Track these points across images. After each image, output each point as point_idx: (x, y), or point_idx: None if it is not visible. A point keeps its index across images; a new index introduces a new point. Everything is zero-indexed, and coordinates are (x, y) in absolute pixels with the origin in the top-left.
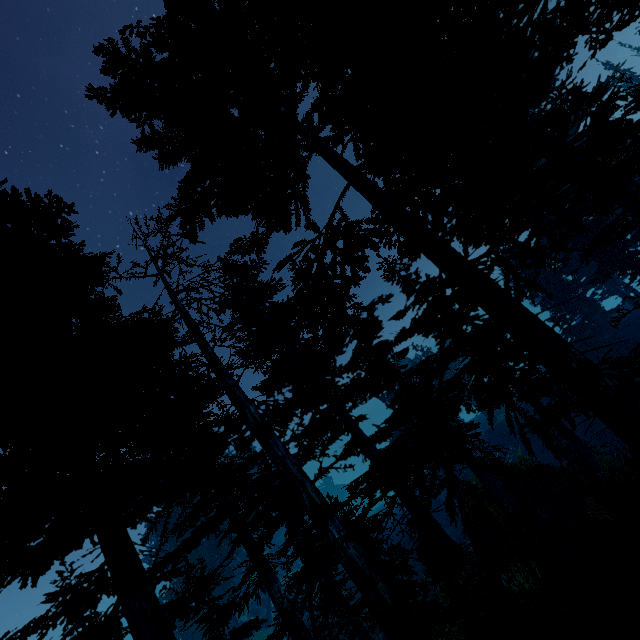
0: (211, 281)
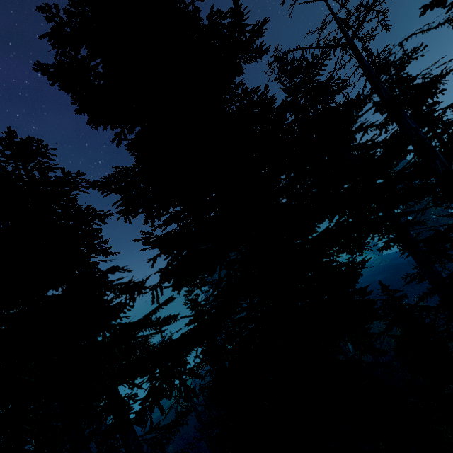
0: (407, 53)
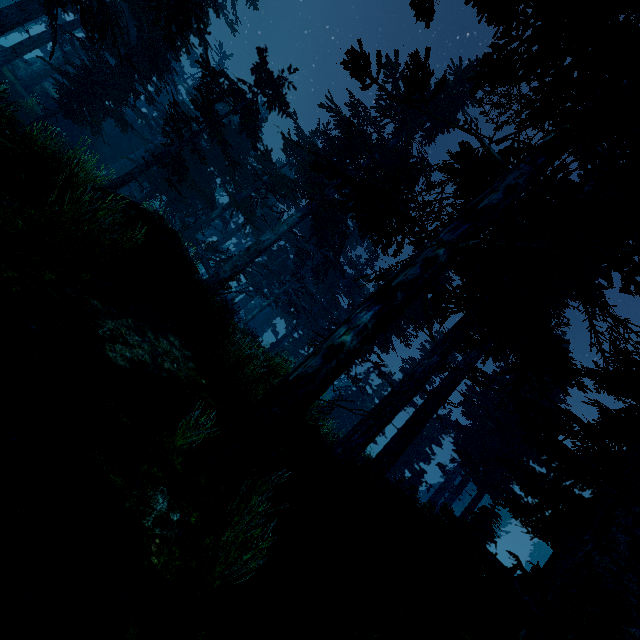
0: None
